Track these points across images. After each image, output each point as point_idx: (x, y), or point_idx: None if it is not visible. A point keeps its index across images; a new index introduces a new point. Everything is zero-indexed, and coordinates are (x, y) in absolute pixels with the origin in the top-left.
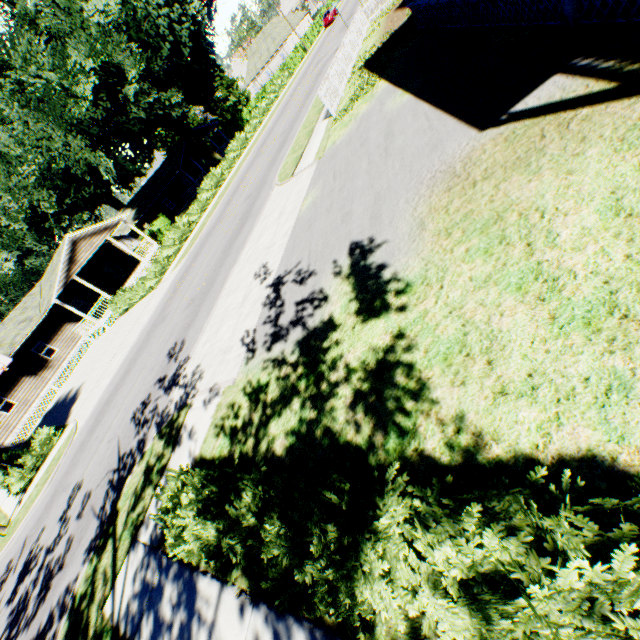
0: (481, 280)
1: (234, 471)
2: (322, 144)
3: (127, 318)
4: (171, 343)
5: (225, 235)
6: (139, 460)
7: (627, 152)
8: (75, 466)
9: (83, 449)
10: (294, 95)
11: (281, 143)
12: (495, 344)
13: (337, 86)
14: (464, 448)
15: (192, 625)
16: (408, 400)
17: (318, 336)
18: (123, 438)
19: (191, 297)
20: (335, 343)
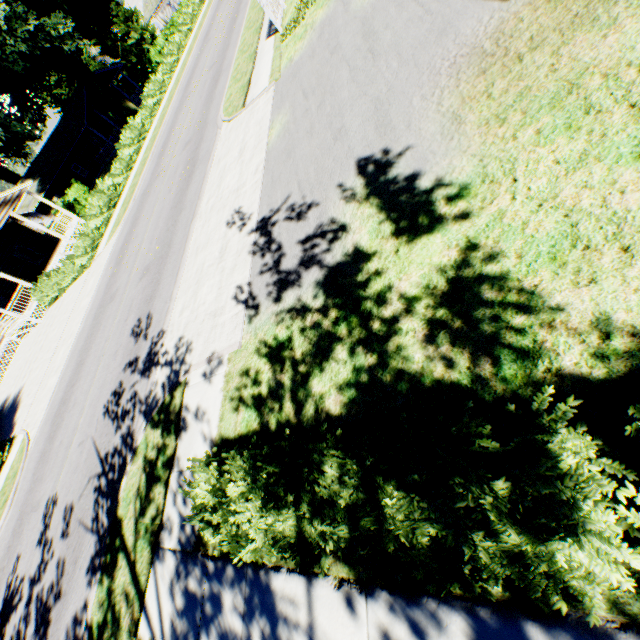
0: (574, 160)
1: (289, 444)
2: (275, 64)
3: (60, 306)
4: (132, 321)
5: (169, 190)
6: (132, 457)
7: None
8: (40, 480)
9: (45, 460)
10: (214, 23)
11: (214, 77)
12: (626, 227)
13: None
14: (625, 355)
15: (279, 633)
16: (513, 316)
17: (346, 271)
18: (99, 437)
19: (143, 266)
20: (375, 274)
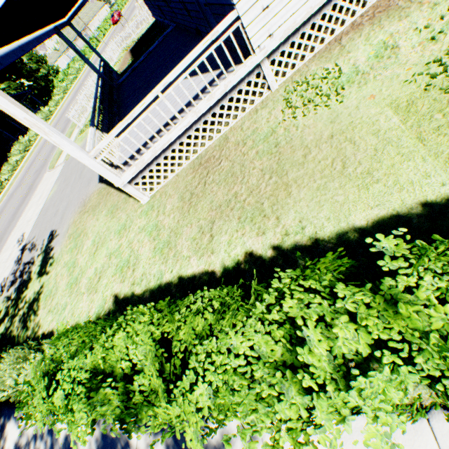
0: (66, 263)
1: None
2: None
3: None
4: None
5: (18, 200)
6: None
7: (107, 217)
8: None
9: None
10: (82, 84)
11: (63, 130)
12: (57, 292)
13: (86, 105)
14: (36, 332)
15: None
16: (33, 315)
17: (25, 284)
18: None
19: None
20: (27, 288)
